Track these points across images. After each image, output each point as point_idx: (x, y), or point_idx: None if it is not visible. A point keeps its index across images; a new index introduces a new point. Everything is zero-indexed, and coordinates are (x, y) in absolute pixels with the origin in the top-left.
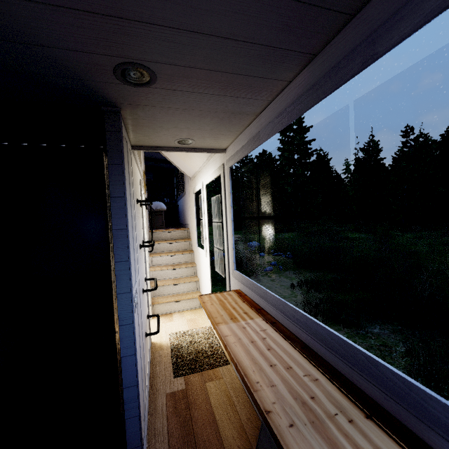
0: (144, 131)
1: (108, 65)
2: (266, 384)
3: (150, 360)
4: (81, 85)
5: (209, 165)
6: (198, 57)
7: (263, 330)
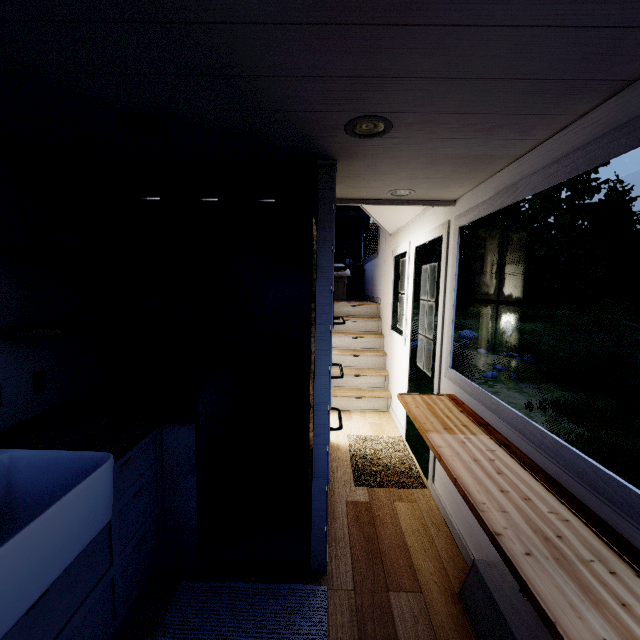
0: (354, 183)
1: (341, 121)
2: (495, 508)
3: None
4: (304, 142)
5: (424, 219)
6: (452, 102)
7: (490, 450)
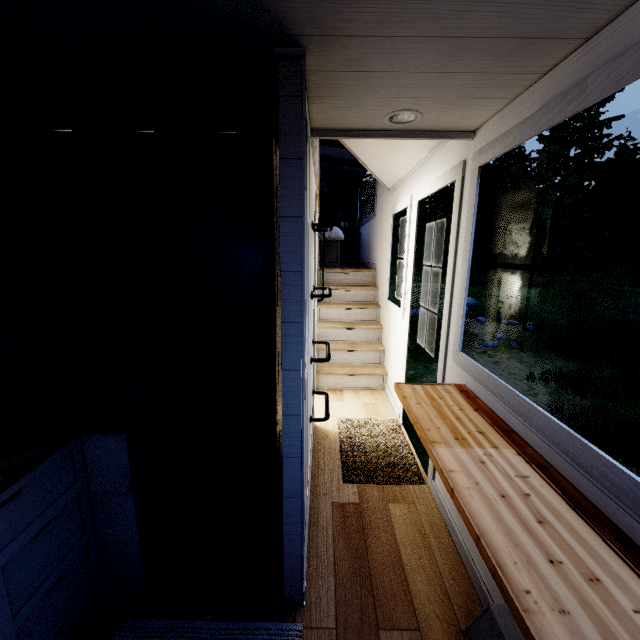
0: (337, 98)
1: None
2: (547, 603)
3: (312, 450)
4: None
5: (430, 165)
6: None
7: (521, 475)
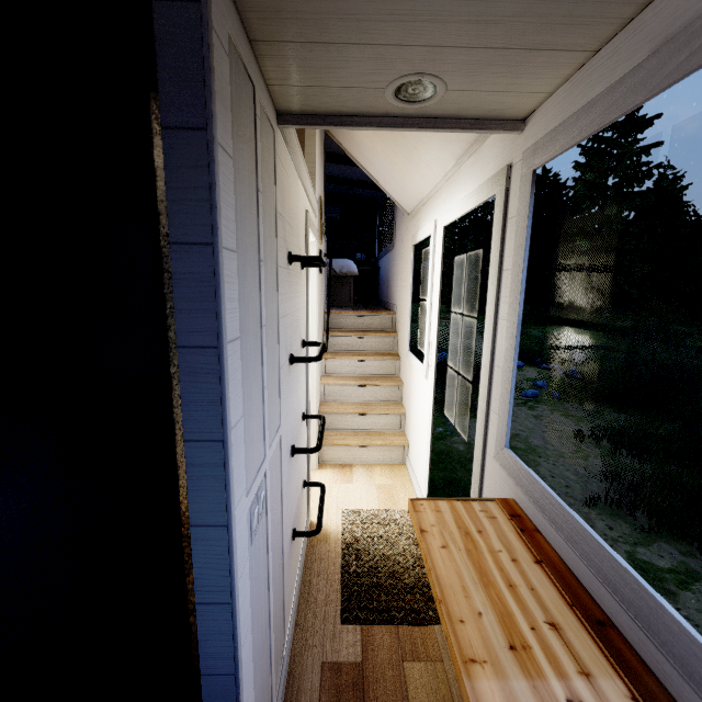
0: (301, 46)
1: None
2: None
3: (303, 566)
4: None
5: (459, 177)
6: None
7: None
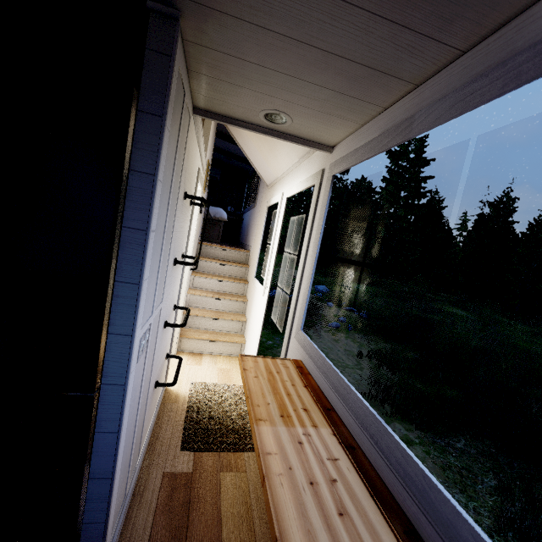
0: (216, 80)
1: None
2: None
3: (157, 415)
4: None
5: (299, 169)
6: None
7: (332, 458)
